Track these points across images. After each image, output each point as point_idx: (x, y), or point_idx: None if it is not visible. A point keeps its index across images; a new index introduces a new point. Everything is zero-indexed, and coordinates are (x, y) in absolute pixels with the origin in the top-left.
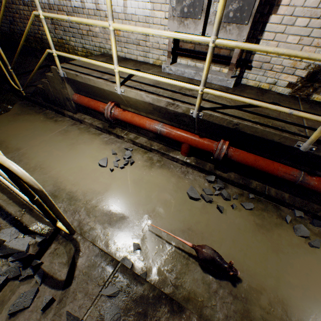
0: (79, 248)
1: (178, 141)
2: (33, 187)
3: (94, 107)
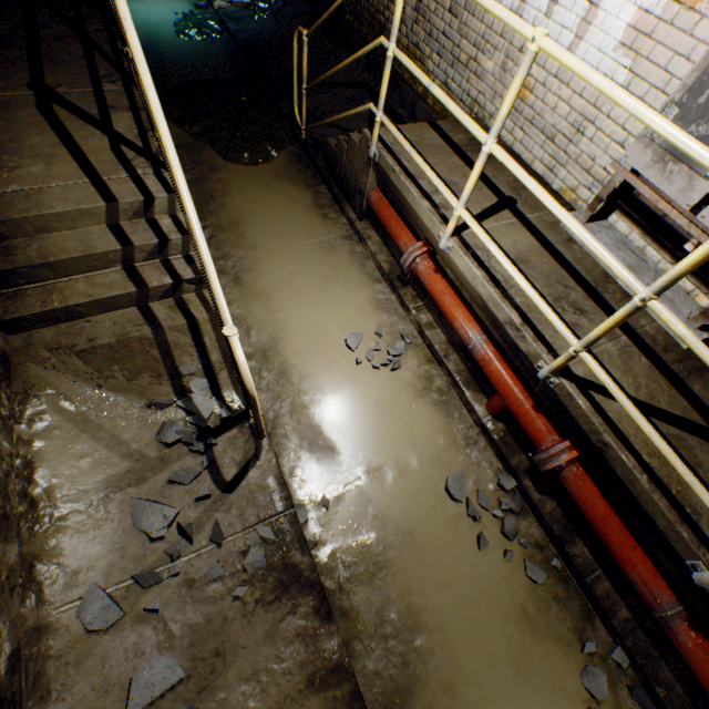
0: (260, 454)
1: (493, 385)
2: (249, 392)
3: (392, 233)
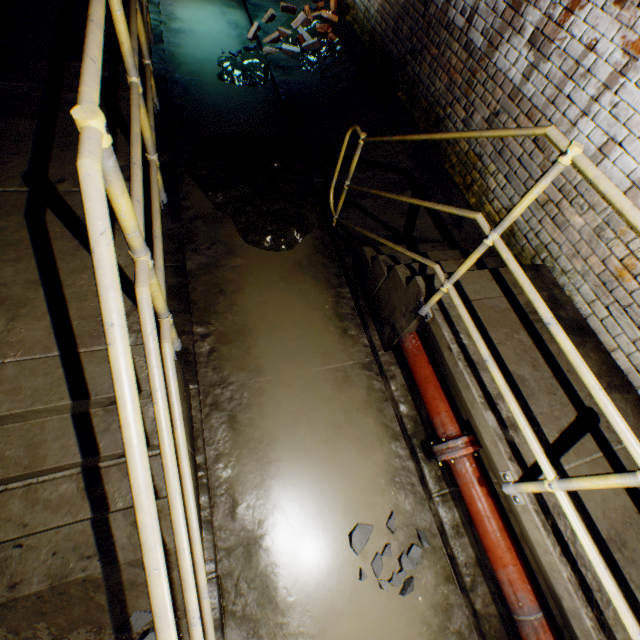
0: None
1: None
2: None
3: (427, 400)
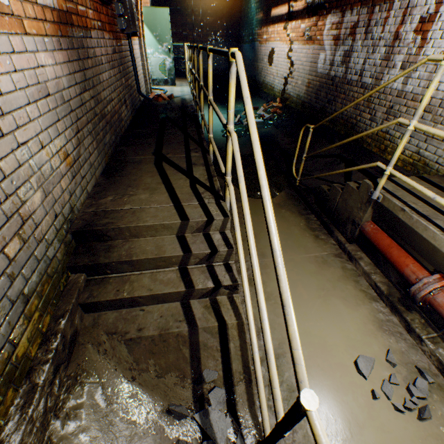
0: None
1: None
2: None
3: (394, 260)
